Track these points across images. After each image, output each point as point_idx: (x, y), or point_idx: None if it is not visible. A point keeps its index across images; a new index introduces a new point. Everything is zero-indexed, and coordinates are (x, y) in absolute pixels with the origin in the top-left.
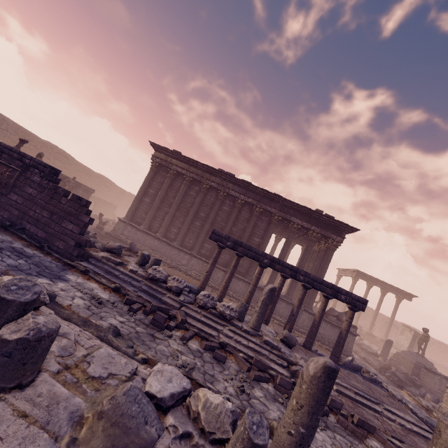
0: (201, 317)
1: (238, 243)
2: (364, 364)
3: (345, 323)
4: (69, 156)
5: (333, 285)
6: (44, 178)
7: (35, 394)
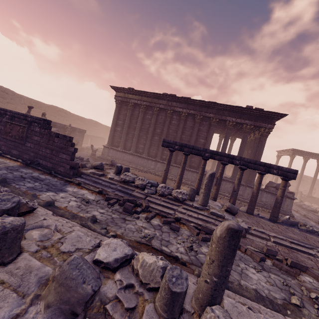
0: (161, 202)
1: (183, 146)
2: (304, 219)
3: (279, 191)
4: (67, 111)
5: (265, 163)
6: (41, 128)
7: (14, 268)
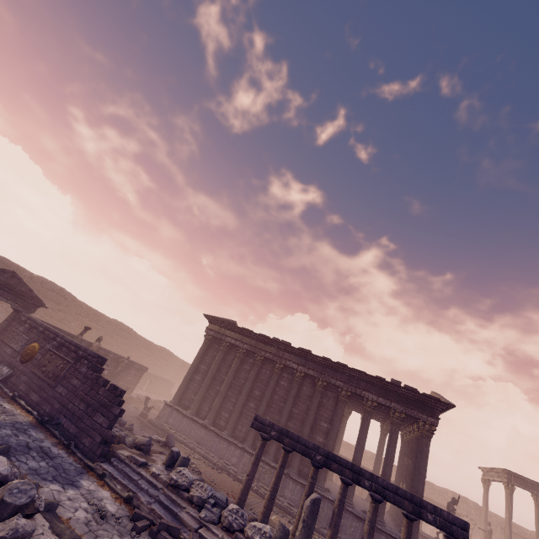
0: None
1: (284, 433)
2: None
3: None
4: (132, 331)
5: (412, 495)
6: (90, 369)
7: None
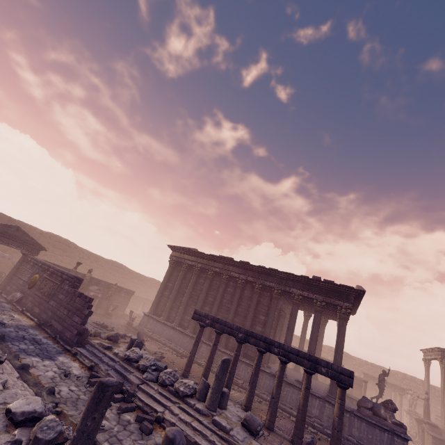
0: (155, 393)
1: (215, 320)
2: None
3: (335, 406)
4: (125, 267)
5: (310, 355)
6: (70, 286)
7: None
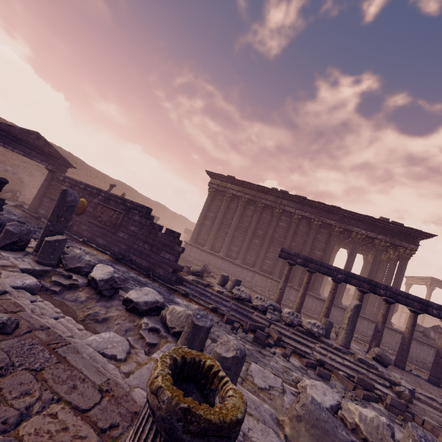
0: (291, 334)
1: (308, 260)
2: None
3: (441, 341)
4: (133, 190)
5: (421, 298)
6: (142, 217)
7: None
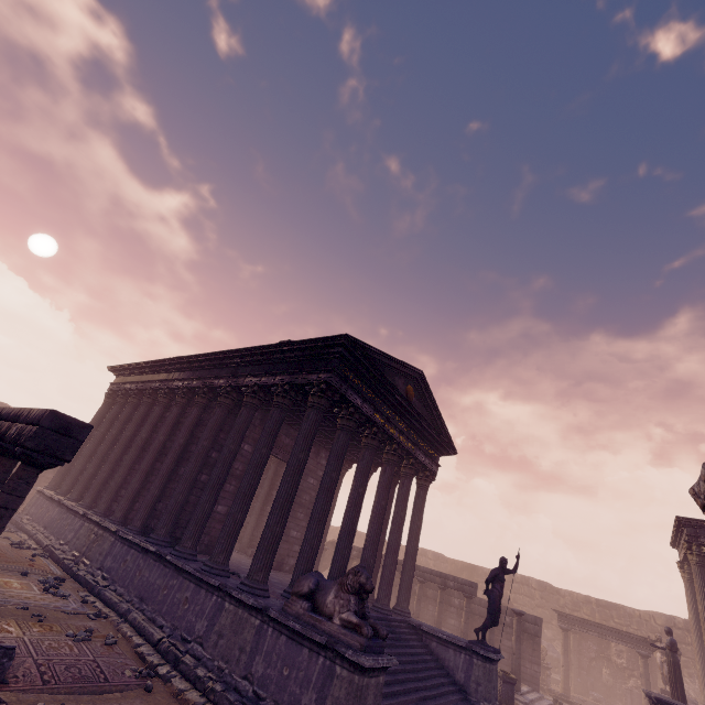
0: None
1: None
2: None
3: None
4: None
5: (21, 409)
6: None
7: None
